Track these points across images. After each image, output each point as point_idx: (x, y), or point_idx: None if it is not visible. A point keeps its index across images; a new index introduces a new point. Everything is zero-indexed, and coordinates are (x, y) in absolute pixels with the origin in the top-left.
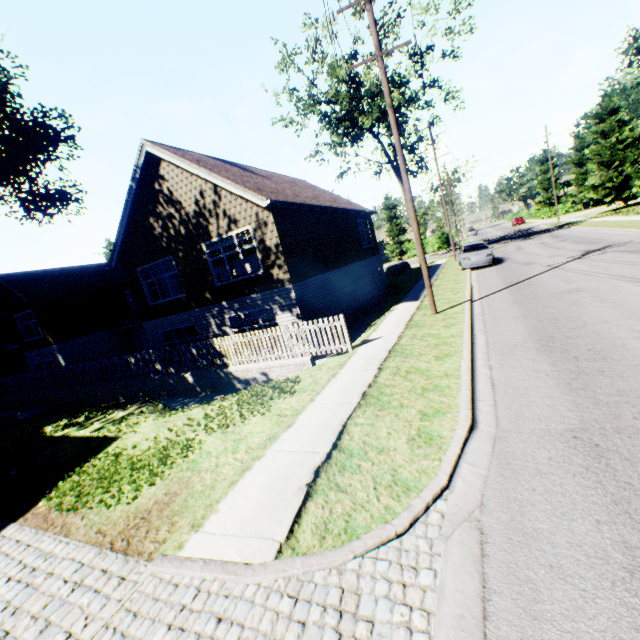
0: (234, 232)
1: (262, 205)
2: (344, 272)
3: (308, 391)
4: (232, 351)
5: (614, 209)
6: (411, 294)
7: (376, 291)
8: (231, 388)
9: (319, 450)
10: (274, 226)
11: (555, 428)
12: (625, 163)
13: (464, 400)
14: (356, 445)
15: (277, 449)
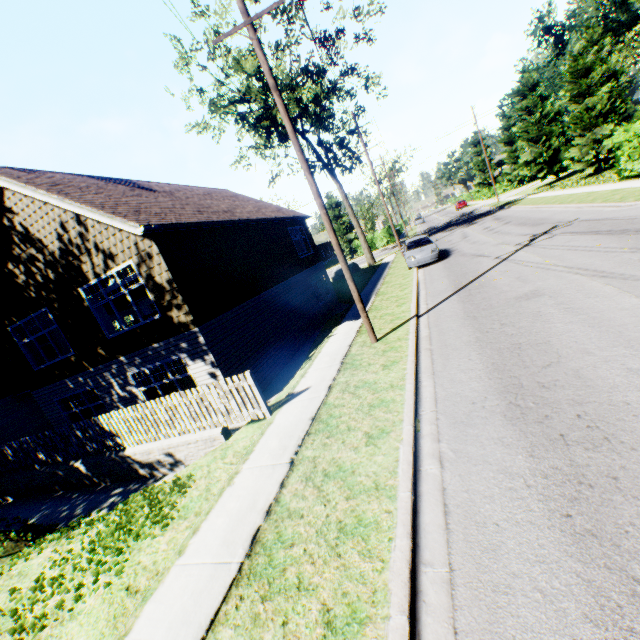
0: (114, 270)
1: (137, 233)
2: (277, 292)
3: (191, 516)
4: (125, 429)
5: (548, 183)
6: (355, 308)
7: (322, 303)
8: (134, 475)
9: None
10: (161, 257)
11: None
12: (552, 137)
13: (399, 574)
14: None
15: None
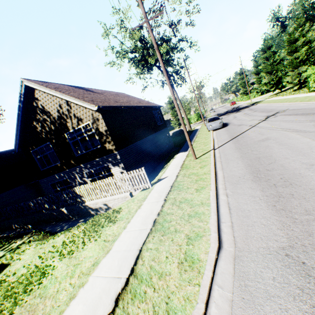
0: (81, 125)
1: (94, 109)
2: (148, 139)
3: (124, 219)
4: (86, 193)
5: (276, 93)
6: (184, 147)
7: (167, 146)
8: (88, 214)
9: (122, 276)
10: (103, 120)
11: (272, 246)
12: (278, 71)
13: (213, 224)
14: (145, 270)
15: (96, 275)
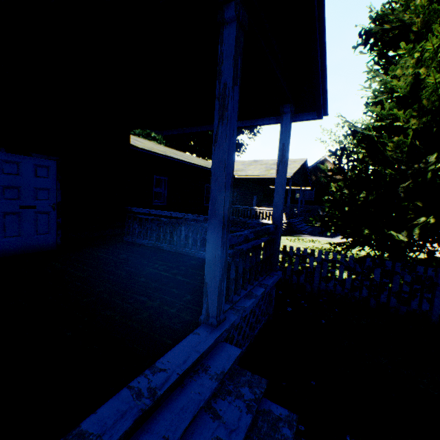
0: None
1: None
2: None
3: None
4: None
5: None
6: None
7: None
8: None
9: None
10: None
11: None
12: None
13: None
14: None
15: None
